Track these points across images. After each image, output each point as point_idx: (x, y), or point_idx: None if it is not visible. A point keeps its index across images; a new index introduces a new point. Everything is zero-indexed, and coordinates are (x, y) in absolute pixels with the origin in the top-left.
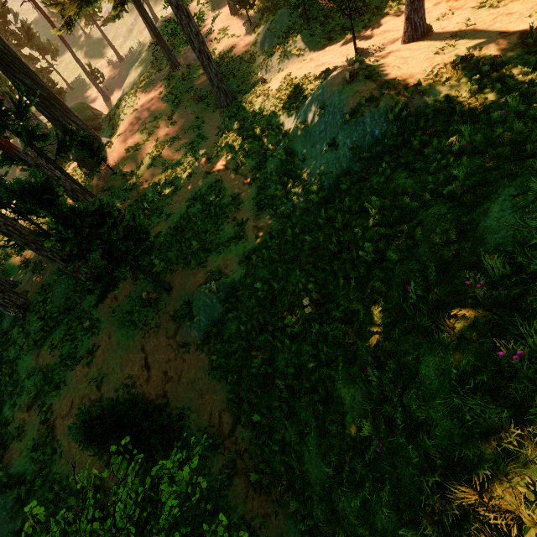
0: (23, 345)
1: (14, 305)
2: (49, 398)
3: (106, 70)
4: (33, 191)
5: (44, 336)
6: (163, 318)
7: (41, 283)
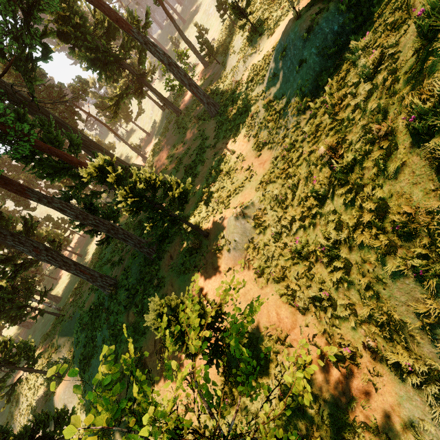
0: (118, 311)
1: (109, 285)
2: (139, 344)
3: (142, 145)
4: (101, 168)
5: (129, 301)
6: (207, 257)
7: (123, 268)
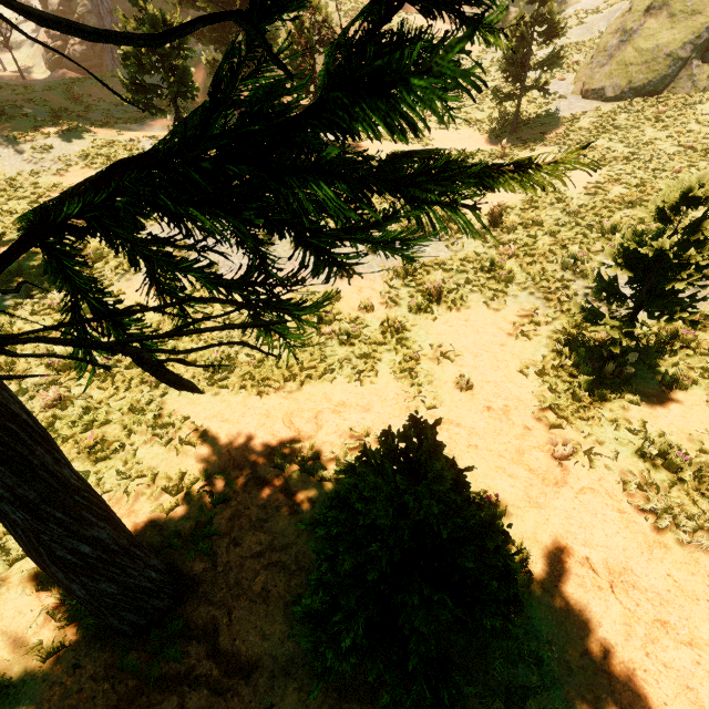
0: None
1: None
2: None
3: None
4: None
5: None
6: None
7: None
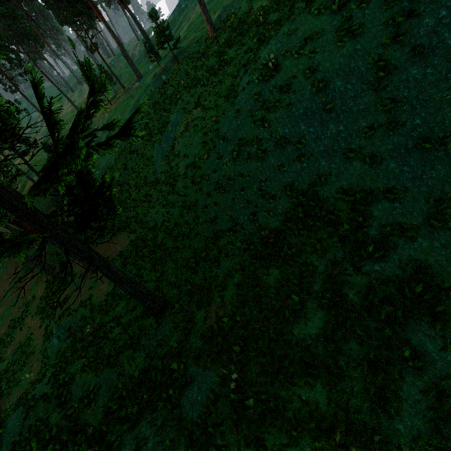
0: None
1: None
2: None
3: None
4: None
5: None
6: None
7: None
